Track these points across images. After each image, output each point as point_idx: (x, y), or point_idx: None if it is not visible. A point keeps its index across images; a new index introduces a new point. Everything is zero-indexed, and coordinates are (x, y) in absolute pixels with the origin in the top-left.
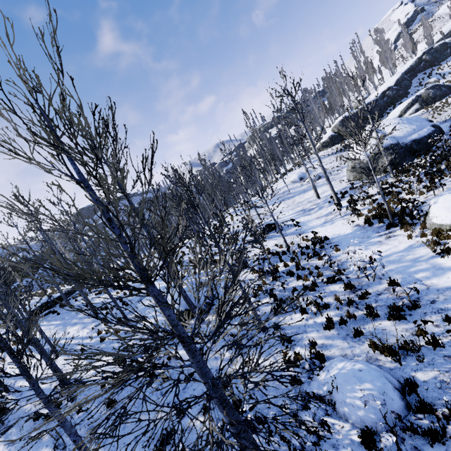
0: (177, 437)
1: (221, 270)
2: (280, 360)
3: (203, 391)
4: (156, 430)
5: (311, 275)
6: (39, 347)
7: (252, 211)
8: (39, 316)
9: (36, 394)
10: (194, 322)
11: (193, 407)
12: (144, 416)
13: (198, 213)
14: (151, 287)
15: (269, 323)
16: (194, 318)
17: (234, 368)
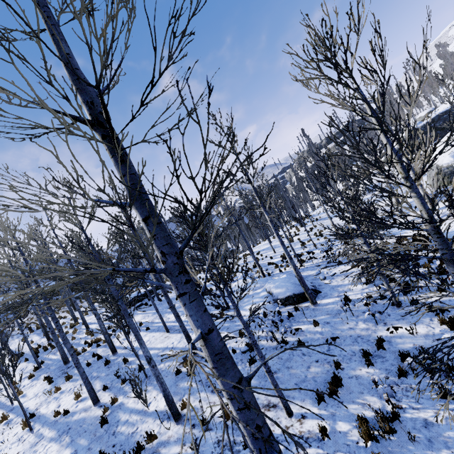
0: (345, 383)
1: (436, 195)
2: (435, 326)
3: (352, 351)
4: (315, 378)
5: (430, 264)
6: (176, 311)
7: (318, 223)
8: (132, 307)
9: (238, 315)
10: (304, 305)
11: (349, 362)
12: (294, 370)
13: (333, 188)
14: (414, 184)
15: (401, 301)
16: (302, 302)
17: (379, 334)
